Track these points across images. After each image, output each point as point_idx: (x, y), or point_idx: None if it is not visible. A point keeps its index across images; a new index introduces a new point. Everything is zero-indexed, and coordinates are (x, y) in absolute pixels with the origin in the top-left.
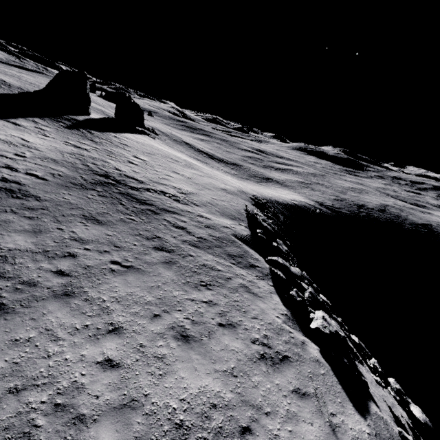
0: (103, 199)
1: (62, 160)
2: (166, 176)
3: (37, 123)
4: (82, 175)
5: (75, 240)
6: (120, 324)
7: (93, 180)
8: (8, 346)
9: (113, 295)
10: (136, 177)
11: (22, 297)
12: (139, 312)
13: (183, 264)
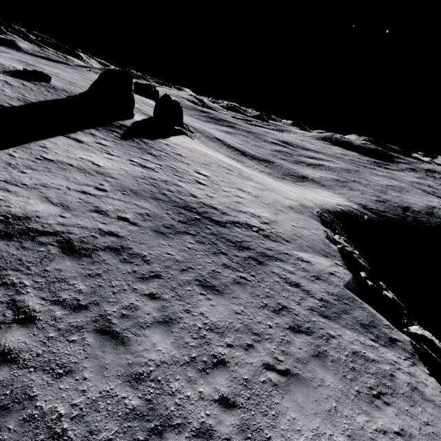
0: (203, 248)
1: (140, 190)
2: (237, 198)
3: (95, 136)
4: (167, 211)
5: (211, 331)
6: None
7: (180, 217)
8: None
9: (300, 439)
10: (214, 205)
11: None
12: None
13: (333, 355)
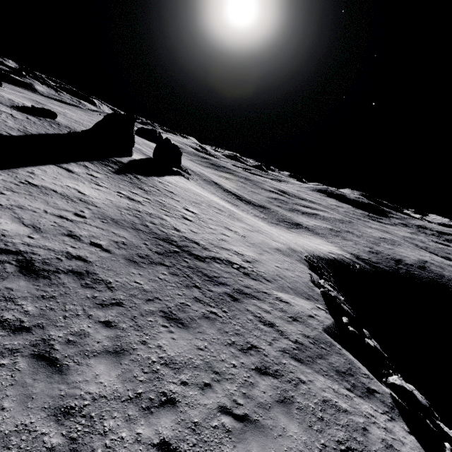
0: (176, 280)
1: (122, 219)
2: (222, 235)
3: (88, 168)
4: (145, 241)
5: (167, 365)
6: None
7: (158, 248)
8: None
9: None
10: (197, 240)
11: None
12: None
13: (301, 402)
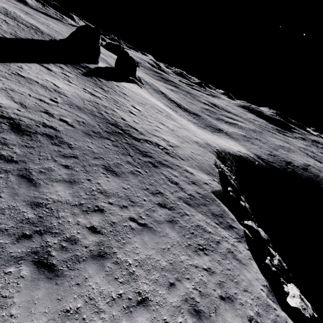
0: (116, 149)
1: (84, 107)
2: (156, 127)
3: (63, 69)
4: (99, 123)
5: (101, 193)
6: (146, 293)
7: (107, 129)
8: (61, 318)
9: (136, 257)
10: (136, 128)
11: (67, 257)
12: (158, 279)
13: (182, 224)
